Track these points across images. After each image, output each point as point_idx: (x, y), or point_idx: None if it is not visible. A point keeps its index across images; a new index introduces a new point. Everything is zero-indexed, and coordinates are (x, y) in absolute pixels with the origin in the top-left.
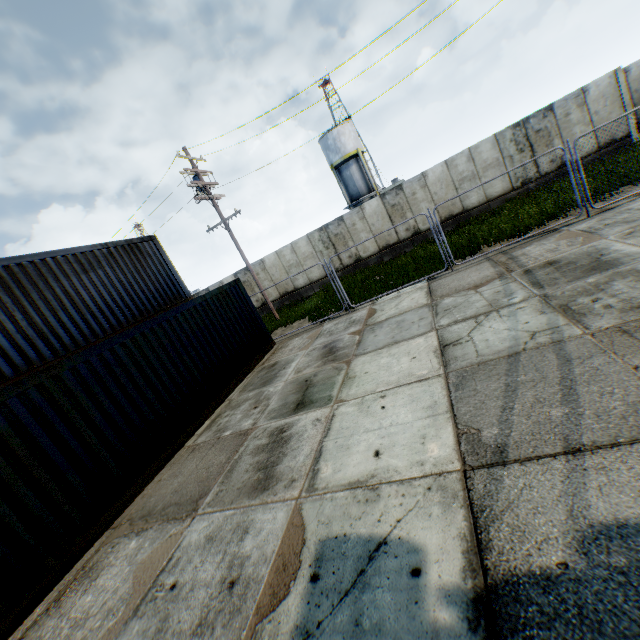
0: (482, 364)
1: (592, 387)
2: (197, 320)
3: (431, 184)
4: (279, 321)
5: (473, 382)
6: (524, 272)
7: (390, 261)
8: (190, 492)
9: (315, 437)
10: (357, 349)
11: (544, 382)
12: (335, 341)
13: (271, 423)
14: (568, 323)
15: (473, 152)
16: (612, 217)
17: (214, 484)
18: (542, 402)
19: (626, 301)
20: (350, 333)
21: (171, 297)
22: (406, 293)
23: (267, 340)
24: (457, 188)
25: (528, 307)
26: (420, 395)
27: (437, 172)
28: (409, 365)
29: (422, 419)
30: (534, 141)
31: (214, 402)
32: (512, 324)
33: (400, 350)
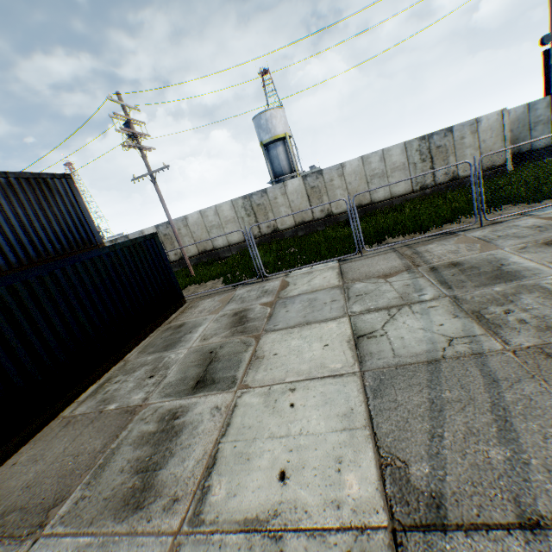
0: (400, 367)
1: (531, 424)
2: (101, 271)
3: (347, 174)
4: (194, 278)
5: (393, 390)
6: (430, 269)
7: (304, 236)
8: (45, 492)
9: (211, 433)
10: (268, 323)
11: (473, 405)
12: (246, 310)
13: (164, 402)
14: (485, 333)
15: (385, 154)
16: (503, 230)
17: (78, 484)
18: (476, 434)
19: (540, 319)
20: (262, 303)
21: (79, 241)
22: (318, 270)
23: (178, 297)
24: (368, 182)
25: (440, 307)
26: (334, 396)
27: (354, 165)
28: (321, 353)
29: (337, 431)
30: (435, 154)
31: (107, 362)
32: (427, 324)
33: (312, 333)
